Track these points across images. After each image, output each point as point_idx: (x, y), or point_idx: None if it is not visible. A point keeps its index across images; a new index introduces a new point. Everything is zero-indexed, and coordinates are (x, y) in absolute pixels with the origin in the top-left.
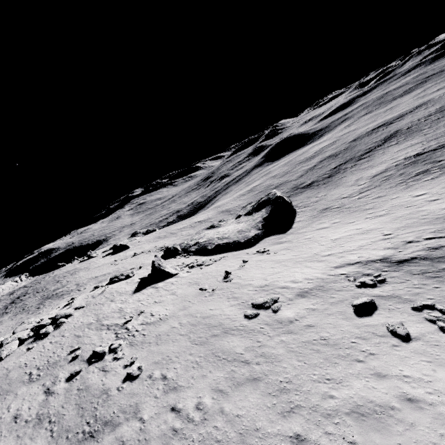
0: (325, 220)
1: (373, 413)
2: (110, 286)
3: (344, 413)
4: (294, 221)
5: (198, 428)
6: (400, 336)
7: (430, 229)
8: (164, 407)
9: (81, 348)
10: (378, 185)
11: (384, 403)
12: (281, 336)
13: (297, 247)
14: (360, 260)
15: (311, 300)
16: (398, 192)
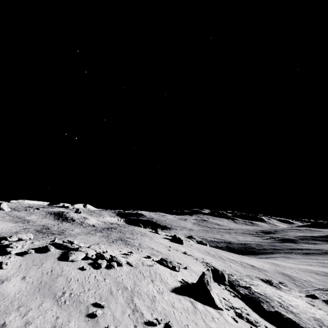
0: None
1: None
2: (158, 264)
3: None
4: None
5: None
6: None
7: None
8: None
9: (104, 307)
10: None
11: None
12: None
13: None
14: None
15: None
16: None
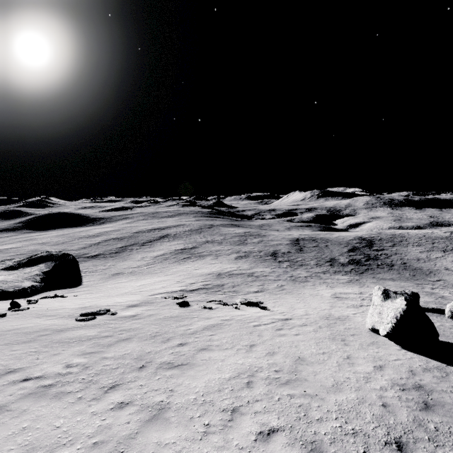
0: (121, 278)
1: (214, 326)
2: None
3: (200, 330)
4: (82, 281)
5: (84, 373)
6: (209, 308)
7: (201, 278)
8: (6, 384)
9: None
10: (160, 261)
11: (216, 323)
12: (132, 321)
13: (102, 291)
14: (167, 291)
15: (143, 307)
16: (175, 265)
